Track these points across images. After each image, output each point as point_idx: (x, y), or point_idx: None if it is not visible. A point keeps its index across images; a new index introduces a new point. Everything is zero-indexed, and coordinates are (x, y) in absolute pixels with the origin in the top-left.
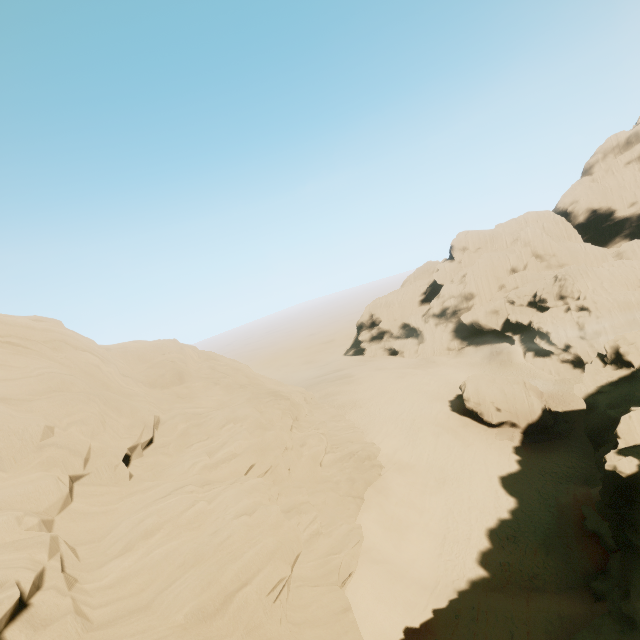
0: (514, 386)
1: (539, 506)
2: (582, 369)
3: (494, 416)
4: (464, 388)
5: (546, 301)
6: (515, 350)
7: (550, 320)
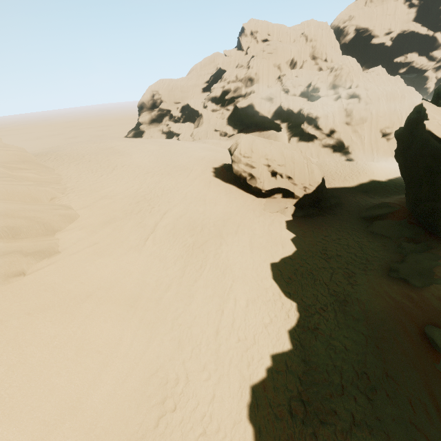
0: (293, 151)
1: (336, 319)
2: (342, 153)
3: (266, 183)
4: (235, 147)
5: (319, 90)
6: (282, 135)
7: (321, 106)
